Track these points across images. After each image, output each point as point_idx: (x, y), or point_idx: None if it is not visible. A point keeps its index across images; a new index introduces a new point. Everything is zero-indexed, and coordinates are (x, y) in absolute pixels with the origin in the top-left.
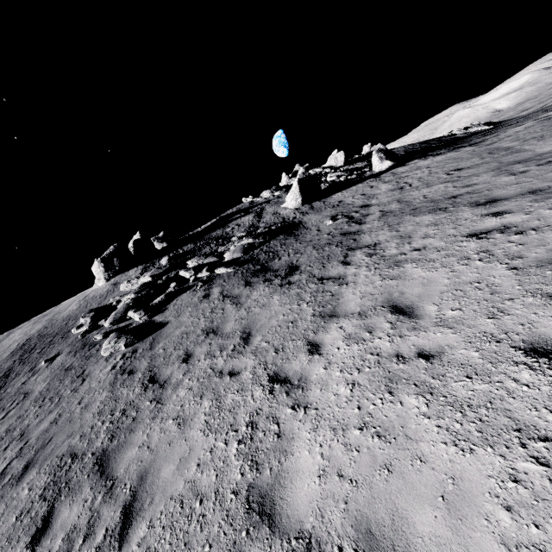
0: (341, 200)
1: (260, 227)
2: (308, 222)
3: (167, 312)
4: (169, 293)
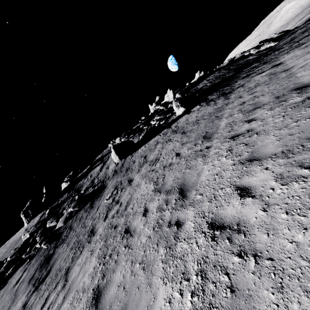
0: (135, 160)
1: (93, 183)
2: (107, 189)
3: (2, 290)
4: (15, 266)
